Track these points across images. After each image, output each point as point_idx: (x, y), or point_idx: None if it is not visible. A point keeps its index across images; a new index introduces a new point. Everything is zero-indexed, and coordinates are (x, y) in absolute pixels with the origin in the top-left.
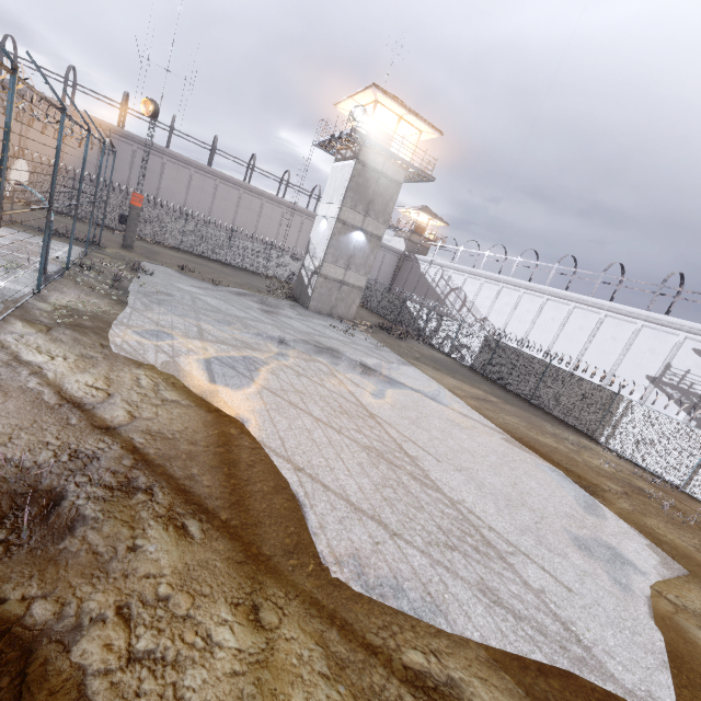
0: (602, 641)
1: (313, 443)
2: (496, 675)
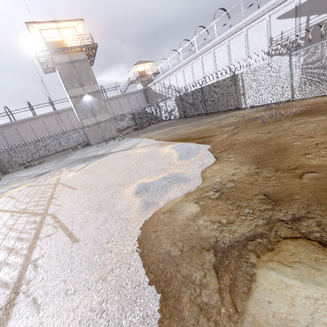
0: (46, 285)
1: None
2: None
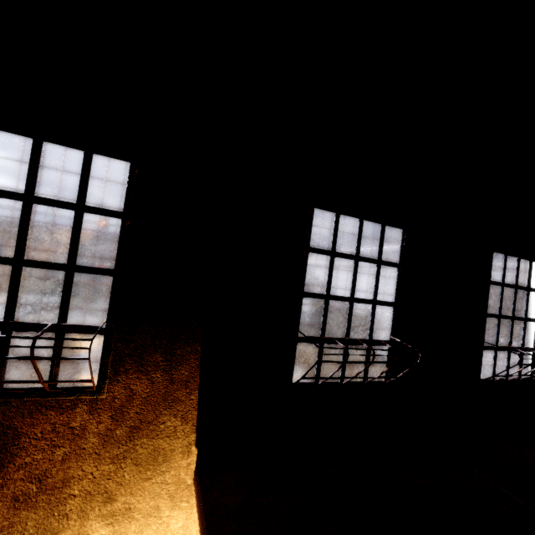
0: None
1: None
2: None
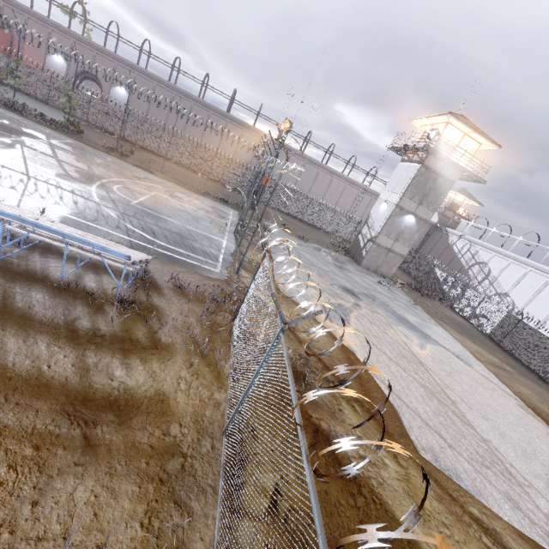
0: None
1: (392, 374)
2: (520, 540)
